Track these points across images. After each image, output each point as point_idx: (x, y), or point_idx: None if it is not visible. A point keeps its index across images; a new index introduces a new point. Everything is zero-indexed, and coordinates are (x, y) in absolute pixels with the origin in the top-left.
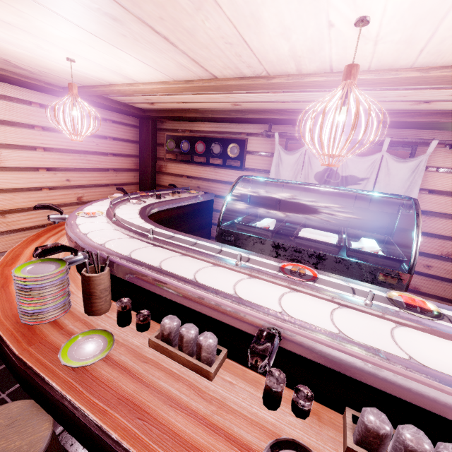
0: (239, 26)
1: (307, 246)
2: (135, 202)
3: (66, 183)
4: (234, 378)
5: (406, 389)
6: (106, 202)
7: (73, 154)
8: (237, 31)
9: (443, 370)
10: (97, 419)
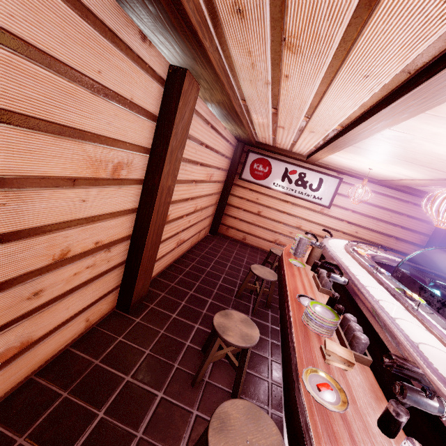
0: (433, 156)
1: (445, 297)
2: (377, 250)
3: (354, 233)
4: (326, 298)
5: (367, 309)
6: (361, 245)
7: (368, 218)
8: (436, 157)
9: (393, 317)
10: (285, 269)
